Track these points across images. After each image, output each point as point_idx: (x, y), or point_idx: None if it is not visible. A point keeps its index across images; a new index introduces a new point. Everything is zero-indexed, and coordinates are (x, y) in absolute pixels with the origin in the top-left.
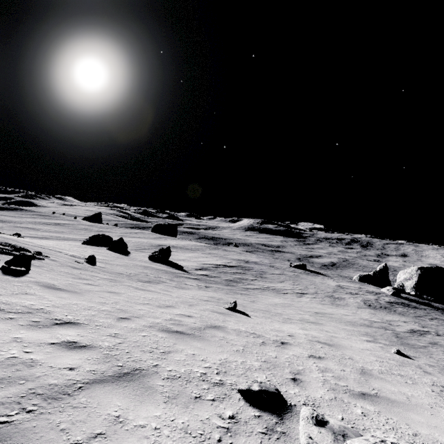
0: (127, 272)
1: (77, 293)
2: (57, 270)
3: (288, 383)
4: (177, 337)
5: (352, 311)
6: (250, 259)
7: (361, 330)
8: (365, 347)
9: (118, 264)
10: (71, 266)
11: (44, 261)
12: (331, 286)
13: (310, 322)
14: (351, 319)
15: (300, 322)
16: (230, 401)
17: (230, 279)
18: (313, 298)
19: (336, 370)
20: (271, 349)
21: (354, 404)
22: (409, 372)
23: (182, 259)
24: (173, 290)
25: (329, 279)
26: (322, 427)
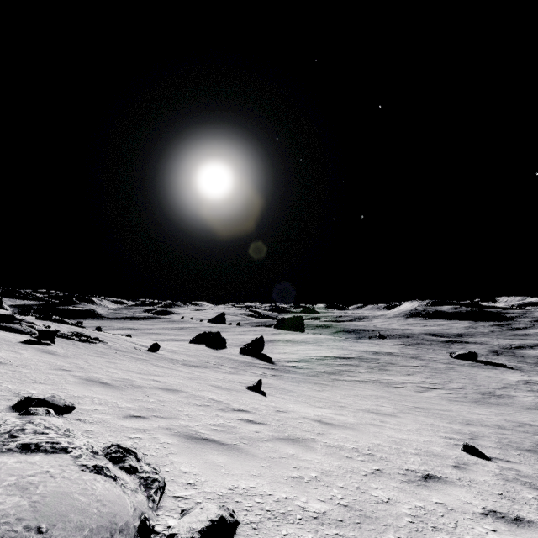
0: (183, 359)
1: (66, 357)
2: (93, 349)
3: (115, 415)
4: (88, 383)
5: (504, 411)
6: (386, 349)
7: (469, 429)
8: (407, 438)
9: (187, 354)
10: (120, 349)
11: (94, 344)
12: (504, 381)
13: (373, 413)
14: (478, 418)
15: (353, 410)
16: (0, 401)
17: (326, 371)
18: (444, 394)
19: (245, 429)
20: (197, 408)
21: (154, 435)
22: (408, 458)
23: (284, 352)
24: (214, 373)
25: (515, 372)
26: (20, 415)
